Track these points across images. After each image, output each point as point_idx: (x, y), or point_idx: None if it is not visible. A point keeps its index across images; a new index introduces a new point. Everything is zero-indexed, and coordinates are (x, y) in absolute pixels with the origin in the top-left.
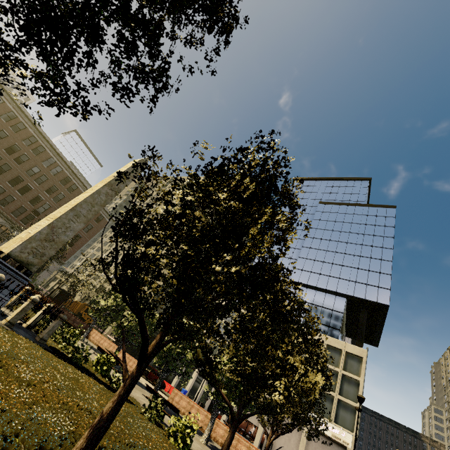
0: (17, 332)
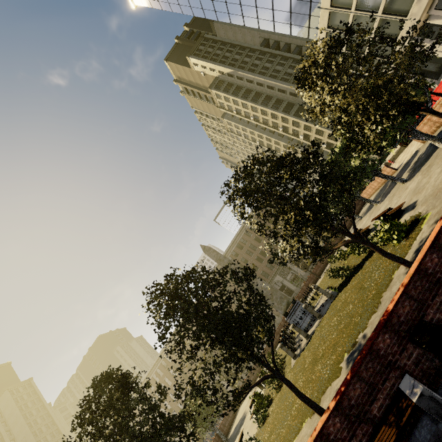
0: (324, 313)
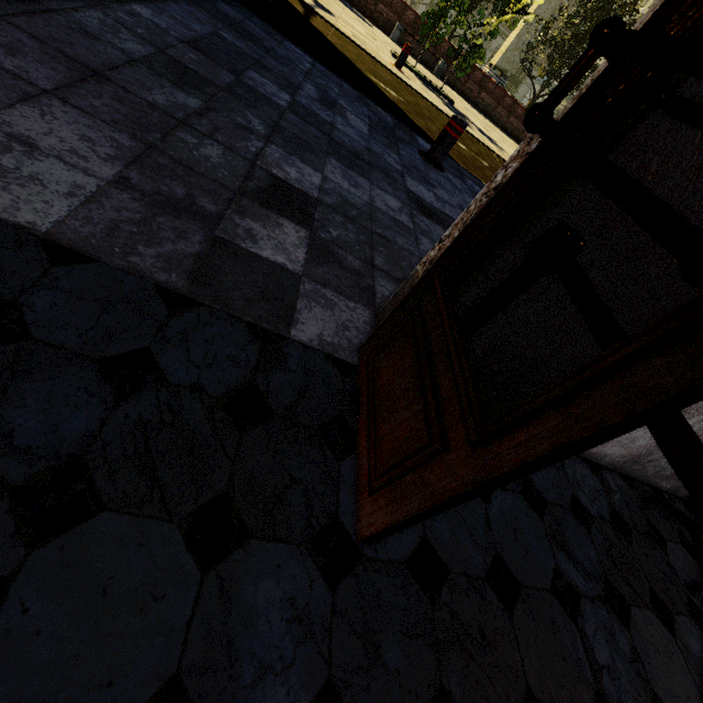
0: None
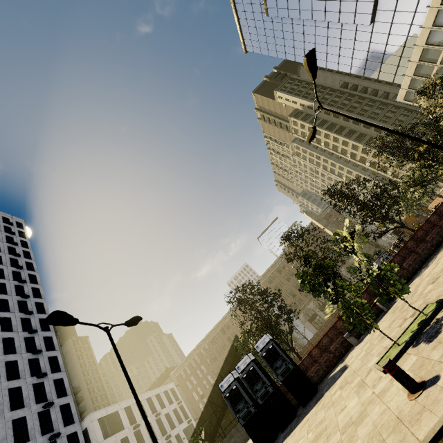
0: None
